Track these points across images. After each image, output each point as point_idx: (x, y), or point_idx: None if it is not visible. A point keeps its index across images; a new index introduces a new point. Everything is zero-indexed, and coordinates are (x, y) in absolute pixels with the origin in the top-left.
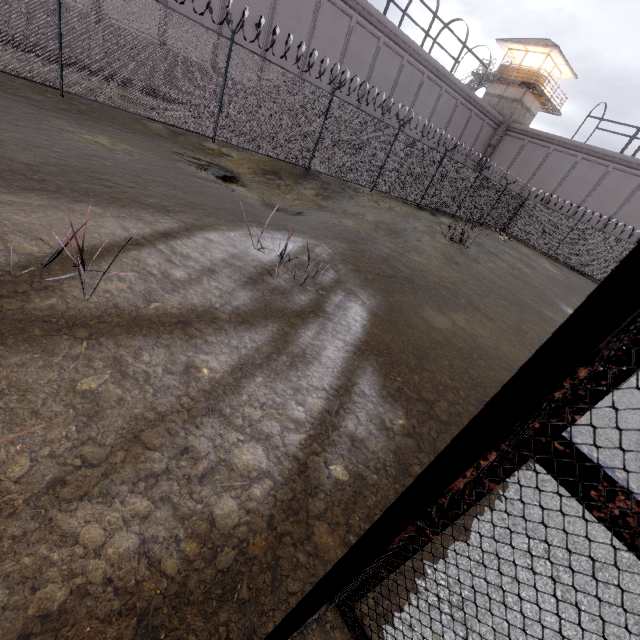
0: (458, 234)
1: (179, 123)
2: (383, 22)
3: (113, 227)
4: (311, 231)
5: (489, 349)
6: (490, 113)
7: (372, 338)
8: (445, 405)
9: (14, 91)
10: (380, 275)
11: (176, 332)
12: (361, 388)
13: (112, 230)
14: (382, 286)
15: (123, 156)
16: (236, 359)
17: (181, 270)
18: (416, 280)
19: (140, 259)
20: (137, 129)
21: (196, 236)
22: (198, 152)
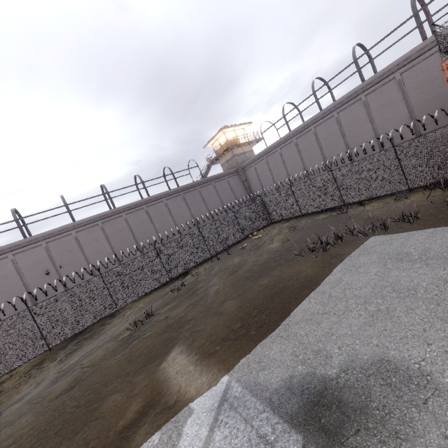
0: (146, 312)
1: None
2: (116, 210)
3: None
4: None
5: None
6: (224, 174)
7: None
8: None
9: None
10: None
11: None
12: None
13: None
14: None
15: None
16: None
17: None
18: None
19: None
20: None
21: None
22: None
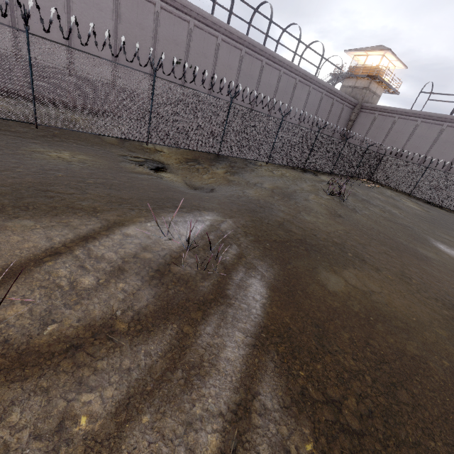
0: (336, 189)
1: (121, 135)
2: (263, 50)
3: (38, 239)
4: (219, 207)
5: (383, 307)
6: (347, 99)
7: (272, 320)
8: (353, 402)
9: (7, 128)
10: (276, 241)
11: (64, 364)
12: (262, 400)
13: (36, 242)
14: (279, 253)
15: (77, 165)
16: (124, 390)
17: (91, 275)
18: (308, 240)
19: (53, 271)
20: (95, 142)
21: (115, 233)
22: (139, 152)
